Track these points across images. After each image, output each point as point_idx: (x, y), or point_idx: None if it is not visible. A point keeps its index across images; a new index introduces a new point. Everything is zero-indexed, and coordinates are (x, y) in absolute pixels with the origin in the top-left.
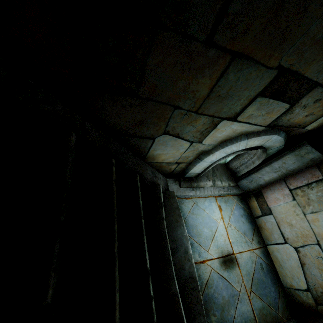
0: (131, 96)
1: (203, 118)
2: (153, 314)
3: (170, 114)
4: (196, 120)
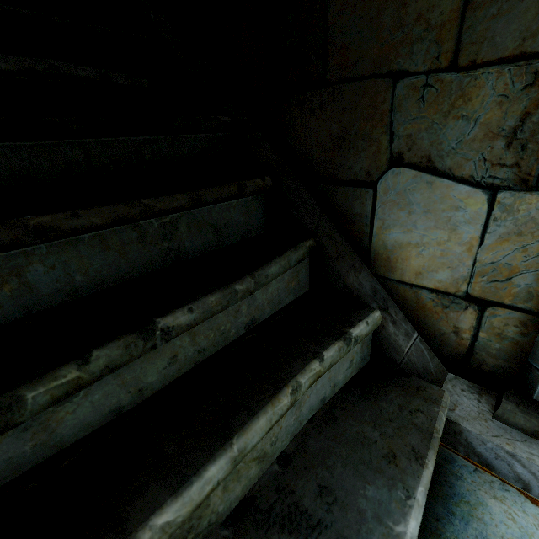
0: (319, 87)
1: (487, 80)
2: (40, 375)
3: (389, 100)
4: (466, 96)
